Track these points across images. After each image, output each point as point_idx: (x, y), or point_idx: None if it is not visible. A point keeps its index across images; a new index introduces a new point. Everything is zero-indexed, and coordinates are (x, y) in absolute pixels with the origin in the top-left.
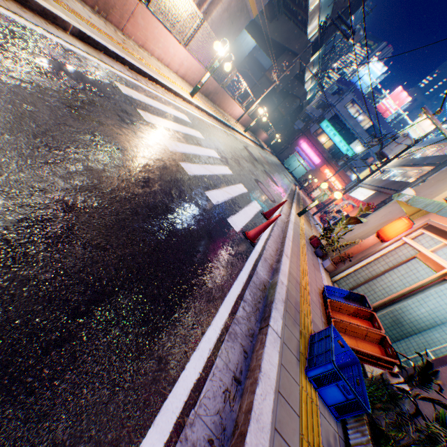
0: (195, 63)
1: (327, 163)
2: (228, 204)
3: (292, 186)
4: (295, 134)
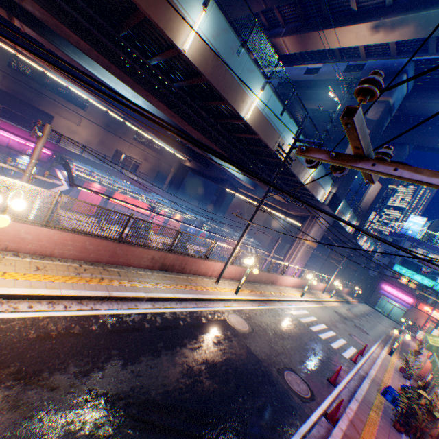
0: (296, 279)
1: (421, 300)
2: (339, 348)
3: (388, 330)
4: (373, 280)
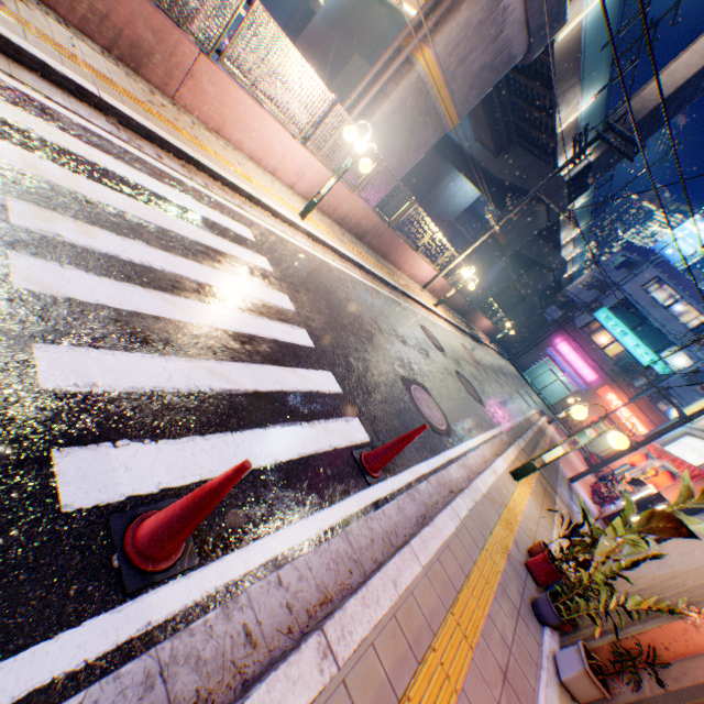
0: (328, 176)
1: (612, 382)
2: (160, 403)
3: (531, 413)
4: (545, 327)
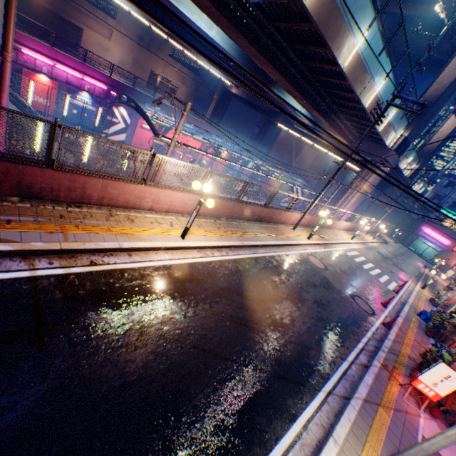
0: (347, 224)
1: None
2: (384, 282)
3: (420, 268)
4: (414, 222)
